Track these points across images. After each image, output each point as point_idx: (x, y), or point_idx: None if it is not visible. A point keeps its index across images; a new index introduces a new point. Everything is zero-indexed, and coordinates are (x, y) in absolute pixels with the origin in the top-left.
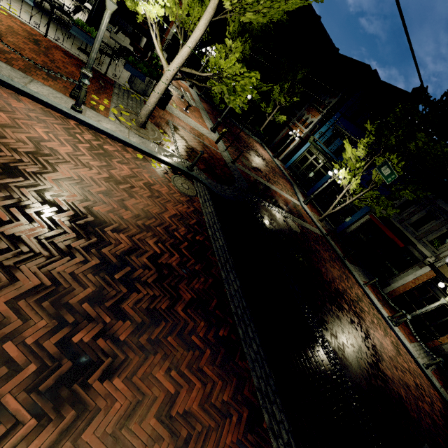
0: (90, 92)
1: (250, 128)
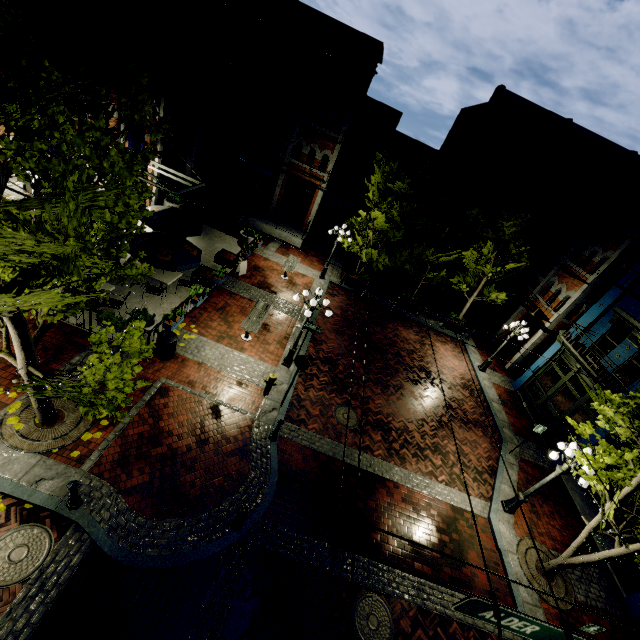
0: (6, 381)
1: (439, 316)
